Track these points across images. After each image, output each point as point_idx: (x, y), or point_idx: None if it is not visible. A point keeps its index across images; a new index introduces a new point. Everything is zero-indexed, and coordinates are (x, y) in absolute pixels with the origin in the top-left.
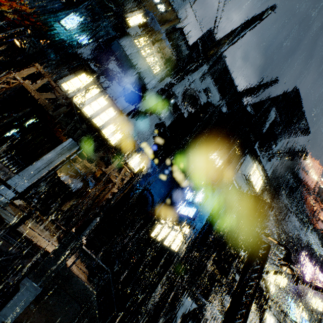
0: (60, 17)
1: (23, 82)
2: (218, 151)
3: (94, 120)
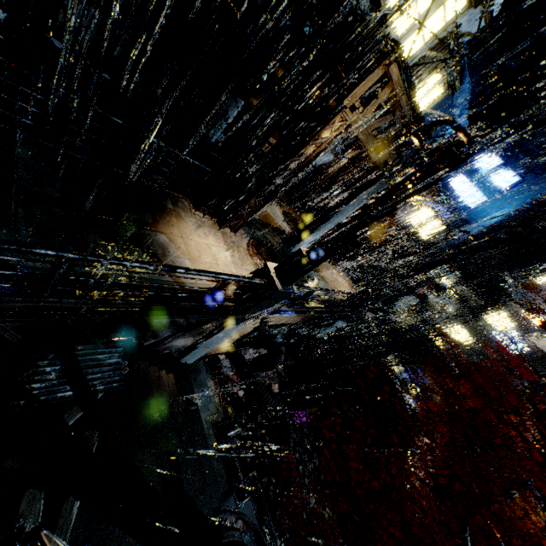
0: None
1: (353, 121)
2: None
3: (406, 43)
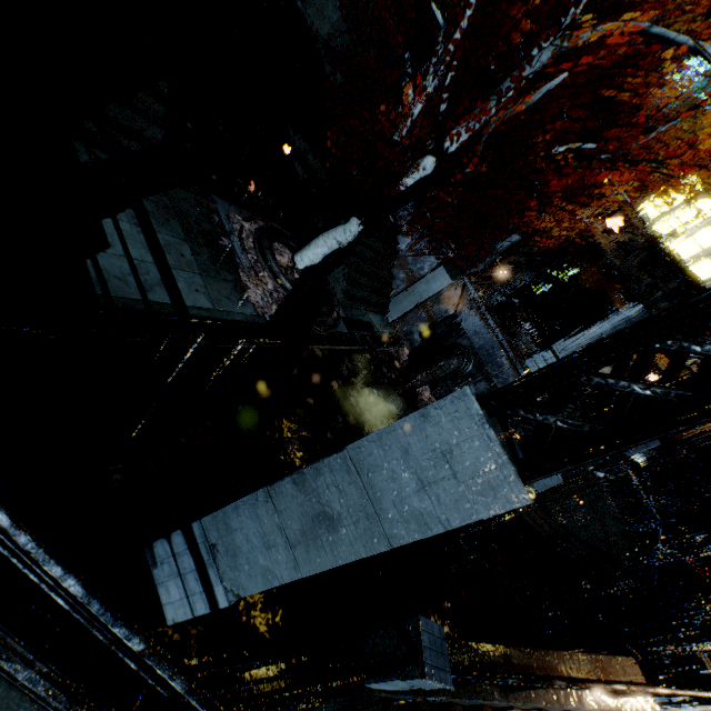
0: (671, 68)
1: (590, 224)
2: None
3: (694, 267)
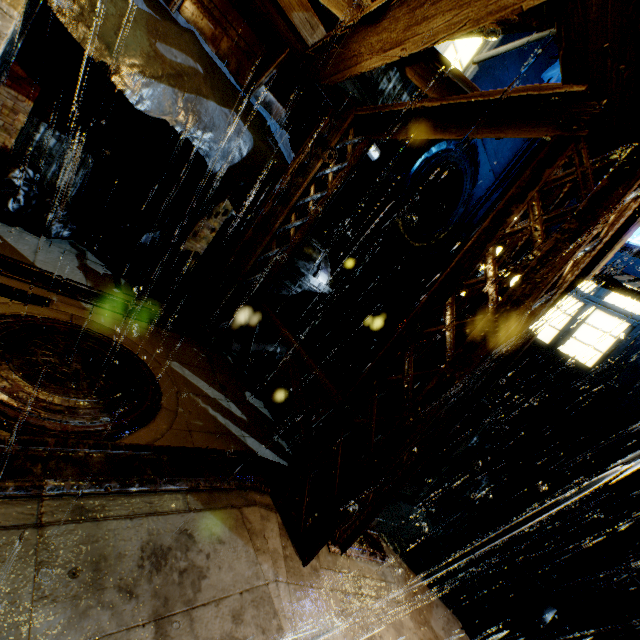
0: None
1: None
2: None
3: None
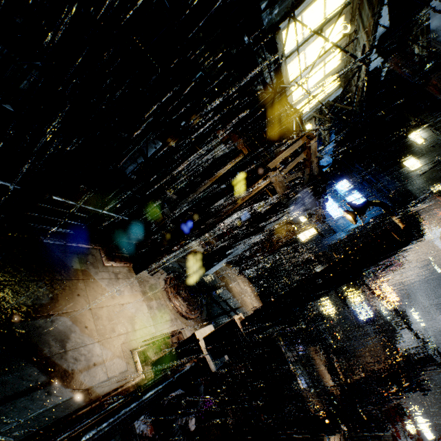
0: None
1: (274, 180)
2: (433, 129)
3: (297, 107)
